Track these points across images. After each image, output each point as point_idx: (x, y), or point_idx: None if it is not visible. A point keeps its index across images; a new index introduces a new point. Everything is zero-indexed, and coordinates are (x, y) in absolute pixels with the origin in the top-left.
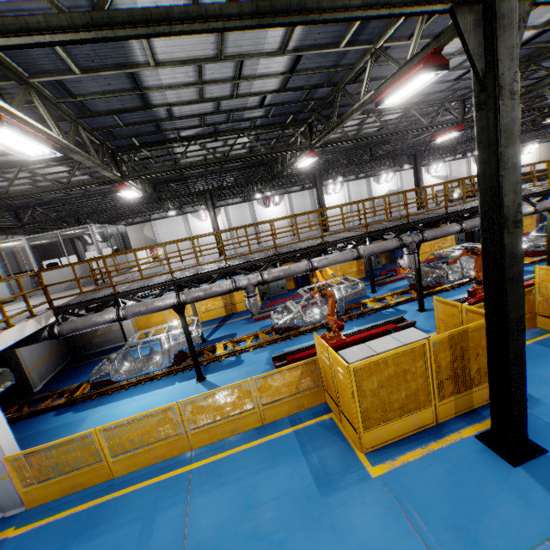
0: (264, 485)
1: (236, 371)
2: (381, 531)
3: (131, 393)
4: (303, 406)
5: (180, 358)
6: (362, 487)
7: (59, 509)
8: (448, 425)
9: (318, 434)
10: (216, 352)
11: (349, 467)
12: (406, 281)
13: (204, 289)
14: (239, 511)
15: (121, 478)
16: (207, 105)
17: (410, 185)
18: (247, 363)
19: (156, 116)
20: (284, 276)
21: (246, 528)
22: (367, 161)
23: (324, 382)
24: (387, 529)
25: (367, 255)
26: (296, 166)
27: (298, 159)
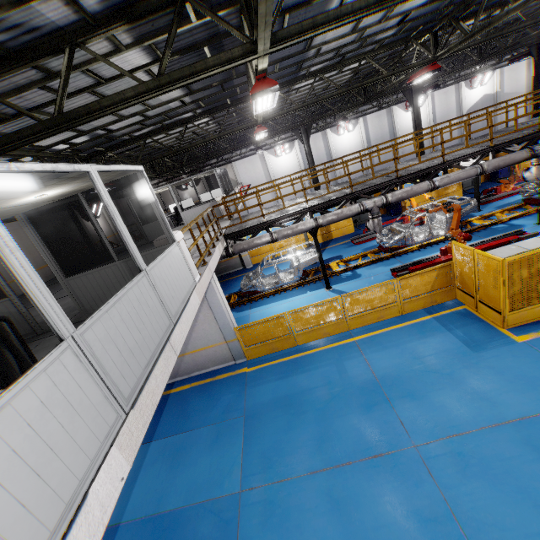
0: (421, 348)
1: (358, 282)
2: (533, 369)
3: (274, 299)
4: (436, 301)
5: (305, 274)
6: (509, 347)
7: (269, 360)
8: None
9: (456, 319)
10: (330, 270)
11: (493, 337)
12: (515, 197)
13: (337, 213)
14: (408, 360)
15: (303, 345)
16: (352, 36)
17: (512, 84)
18: (364, 276)
19: (305, 56)
20: (407, 197)
21: (418, 368)
22: (474, 63)
23: (456, 282)
24: (539, 368)
25: (491, 170)
26: (409, 84)
27: (412, 75)
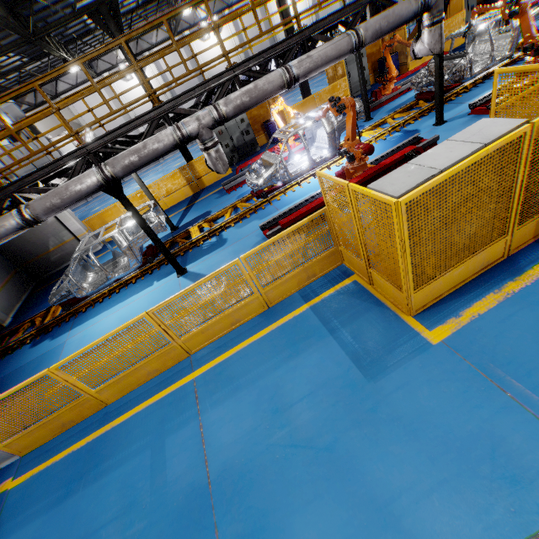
0: (289, 382)
1: (221, 253)
2: (467, 414)
3: (107, 305)
4: (315, 275)
5: (150, 254)
6: (422, 360)
7: (55, 451)
8: (524, 256)
9: (343, 305)
10: (191, 238)
11: (397, 338)
12: (408, 95)
13: (136, 149)
14: (265, 419)
15: (116, 403)
16: None
17: None
18: (231, 241)
19: None
20: (251, 102)
21: (279, 439)
22: None
23: (338, 240)
24: (476, 410)
25: (371, 39)
26: None
27: None
